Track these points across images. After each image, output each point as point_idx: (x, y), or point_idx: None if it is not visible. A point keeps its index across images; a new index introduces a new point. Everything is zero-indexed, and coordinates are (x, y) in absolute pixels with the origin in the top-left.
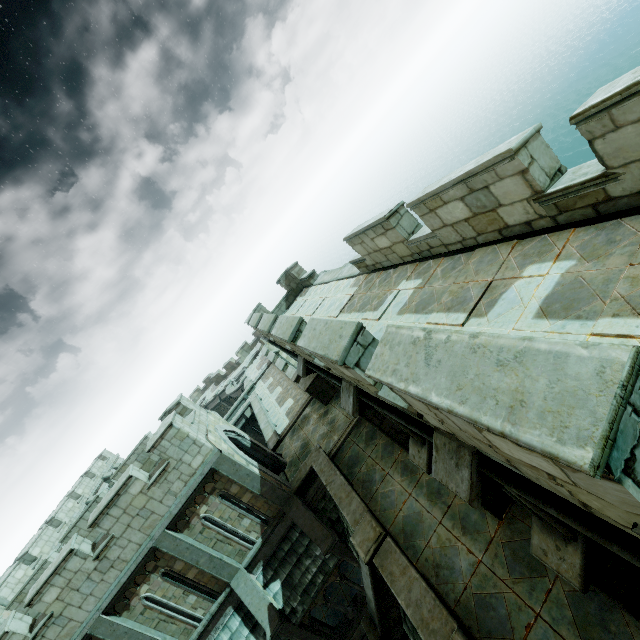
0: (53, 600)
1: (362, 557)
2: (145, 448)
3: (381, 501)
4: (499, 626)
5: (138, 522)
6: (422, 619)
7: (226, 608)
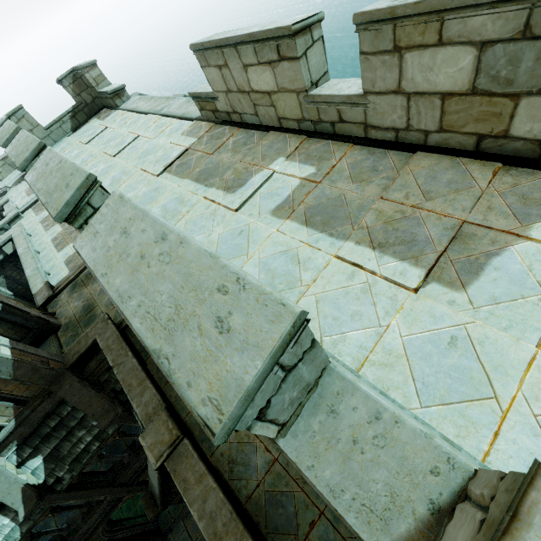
0: None
1: (152, 463)
2: None
3: None
4: (286, 523)
5: None
6: (215, 533)
7: None
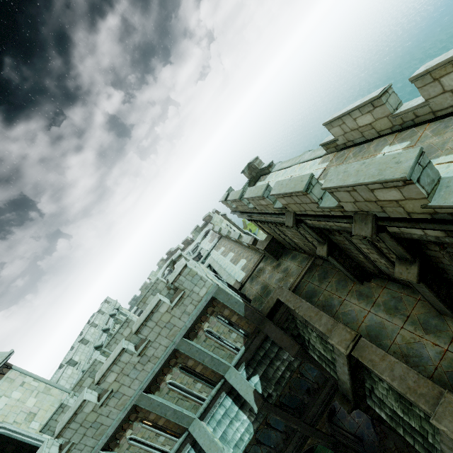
0: (112, 381)
1: (343, 351)
2: (157, 286)
3: (343, 317)
4: None
5: (165, 332)
6: (409, 387)
7: (221, 393)
